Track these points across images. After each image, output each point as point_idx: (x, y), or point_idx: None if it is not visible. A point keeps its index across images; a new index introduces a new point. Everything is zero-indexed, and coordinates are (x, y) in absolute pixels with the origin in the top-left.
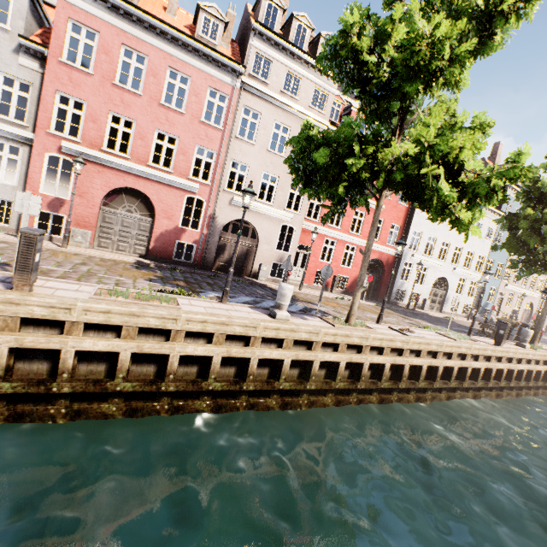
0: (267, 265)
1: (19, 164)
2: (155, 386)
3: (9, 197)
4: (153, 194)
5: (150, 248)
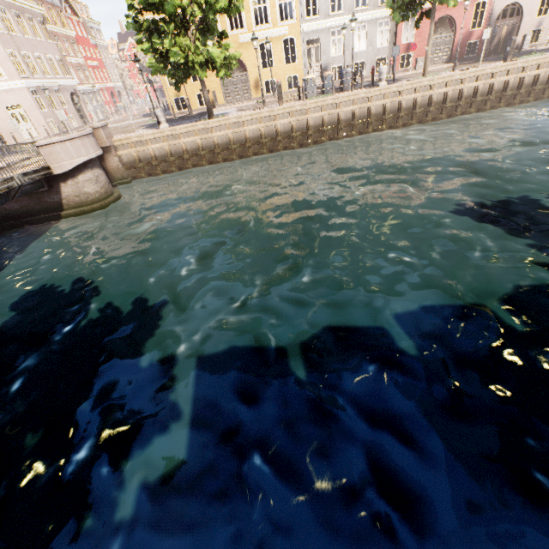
0: (531, 34)
1: (388, 32)
2: (547, 86)
3: (386, 55)
4: (455, 14)
5: (452, 55)
